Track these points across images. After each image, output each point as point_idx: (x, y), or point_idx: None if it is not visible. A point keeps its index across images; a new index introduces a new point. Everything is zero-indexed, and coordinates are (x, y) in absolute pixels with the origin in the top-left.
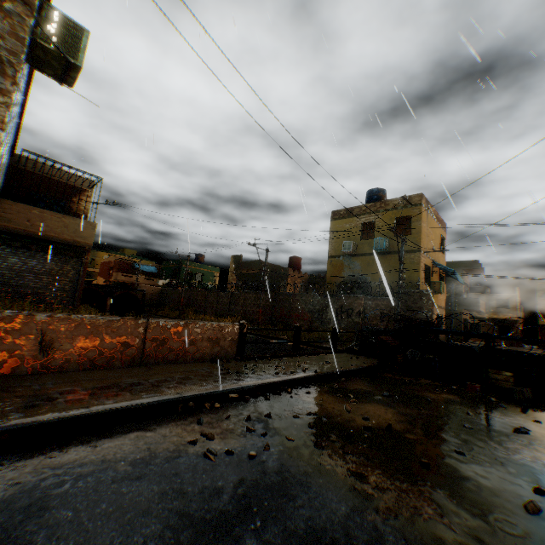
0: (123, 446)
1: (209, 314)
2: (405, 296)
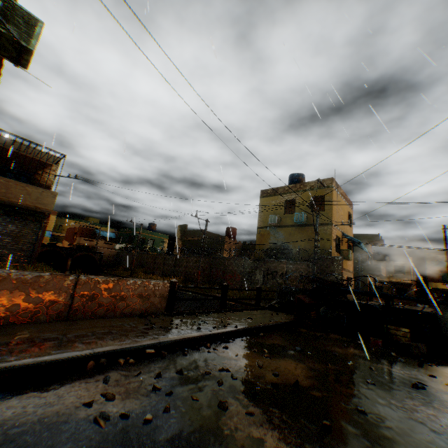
0: (7, 410)
1: (156, 274)
2: (320, 261)
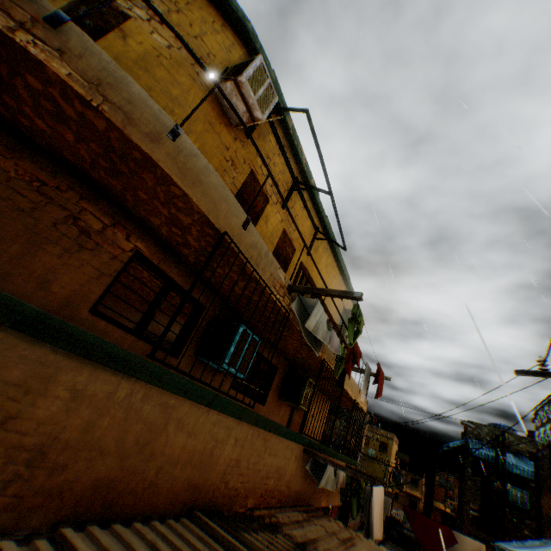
0: None
1: None
2: None
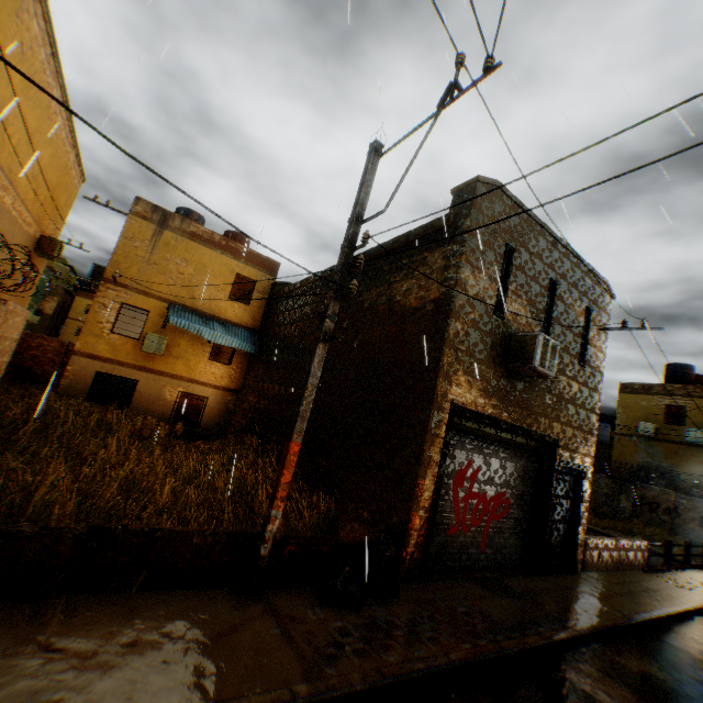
0: None
1: None
2: None
